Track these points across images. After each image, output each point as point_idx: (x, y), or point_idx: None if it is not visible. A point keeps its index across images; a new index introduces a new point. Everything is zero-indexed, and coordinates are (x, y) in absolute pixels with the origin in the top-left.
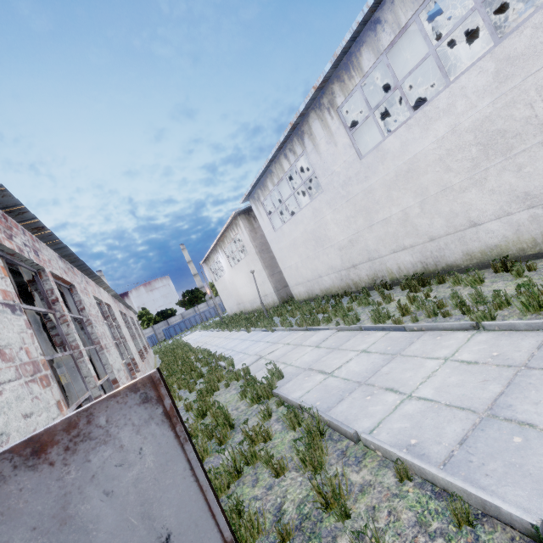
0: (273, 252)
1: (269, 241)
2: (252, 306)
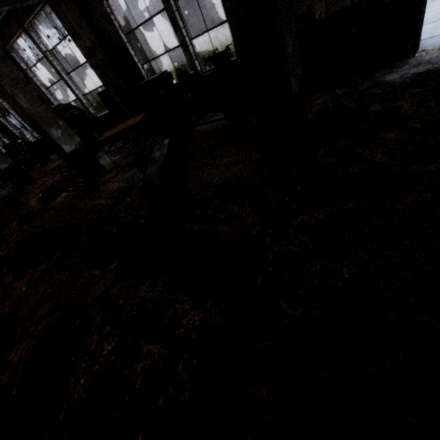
0: (129, 21)
1: (123, 5)
2: (97, 99)
